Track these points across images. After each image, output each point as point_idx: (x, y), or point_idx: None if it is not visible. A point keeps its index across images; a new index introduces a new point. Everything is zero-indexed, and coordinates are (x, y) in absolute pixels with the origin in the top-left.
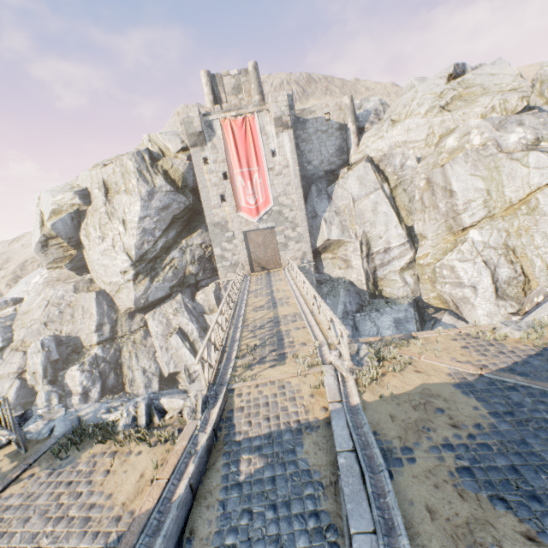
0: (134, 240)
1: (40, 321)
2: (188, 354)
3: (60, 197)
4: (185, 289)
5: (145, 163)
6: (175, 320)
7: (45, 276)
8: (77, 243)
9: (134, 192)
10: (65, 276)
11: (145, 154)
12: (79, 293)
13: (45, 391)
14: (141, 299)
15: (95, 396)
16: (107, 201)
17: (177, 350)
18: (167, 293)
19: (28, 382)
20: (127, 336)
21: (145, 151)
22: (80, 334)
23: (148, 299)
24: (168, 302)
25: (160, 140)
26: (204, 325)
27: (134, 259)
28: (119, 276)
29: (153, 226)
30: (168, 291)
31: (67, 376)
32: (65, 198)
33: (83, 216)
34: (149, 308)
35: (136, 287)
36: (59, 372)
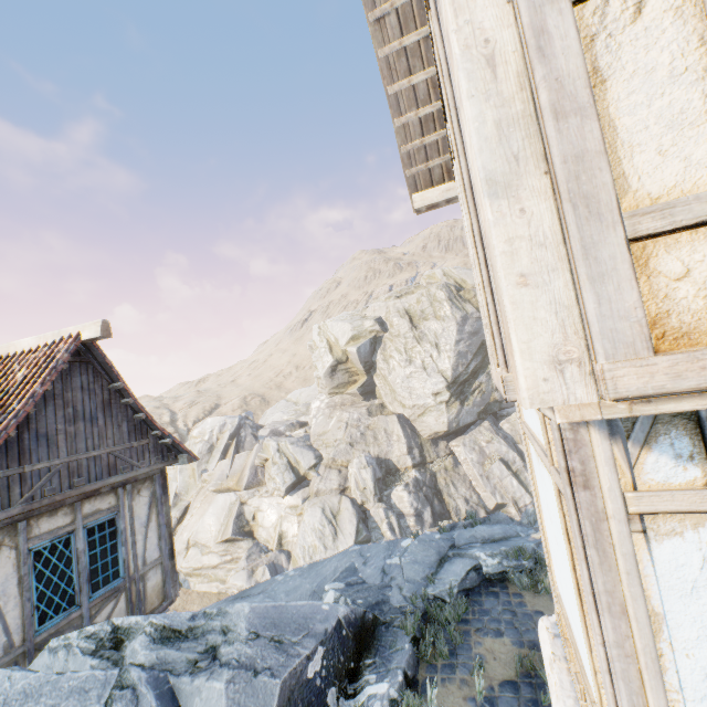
0: (451, 361)
1: (345, 441)
2: (516, 484)
3: (359, 324)
4: (487, 418)
5: (452, 293)
6: (488, 448)
7: (326, 401)
8: (368, 368)
9: (448, 317)
10: (349, 401)
11: (451, 285)
12: (373, 416)
13: (382, 508)
14: (453, 422)
15: (428, 520)
16: (413, 327)
17: (500, 479)
18: (474, 419)
19: (359, 497)
20: (436, 463)
21: (449, 283)
22: (390, 456)
23: (459, 423)
24: (475, 429)
25: (456, 274)
26: (520, 456)
27: (450, 380)
28: (429, 398)
29: (466, 349)
30: (475, 417)
31: (393, 496)
32: (364, 325)
33: (379, 342)
34: (450, 436)
35: (448, 409)
36: (382, 492)
